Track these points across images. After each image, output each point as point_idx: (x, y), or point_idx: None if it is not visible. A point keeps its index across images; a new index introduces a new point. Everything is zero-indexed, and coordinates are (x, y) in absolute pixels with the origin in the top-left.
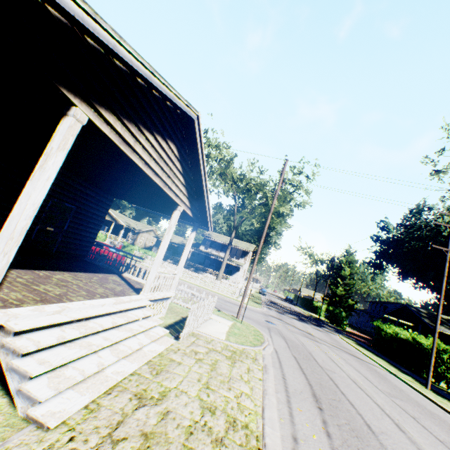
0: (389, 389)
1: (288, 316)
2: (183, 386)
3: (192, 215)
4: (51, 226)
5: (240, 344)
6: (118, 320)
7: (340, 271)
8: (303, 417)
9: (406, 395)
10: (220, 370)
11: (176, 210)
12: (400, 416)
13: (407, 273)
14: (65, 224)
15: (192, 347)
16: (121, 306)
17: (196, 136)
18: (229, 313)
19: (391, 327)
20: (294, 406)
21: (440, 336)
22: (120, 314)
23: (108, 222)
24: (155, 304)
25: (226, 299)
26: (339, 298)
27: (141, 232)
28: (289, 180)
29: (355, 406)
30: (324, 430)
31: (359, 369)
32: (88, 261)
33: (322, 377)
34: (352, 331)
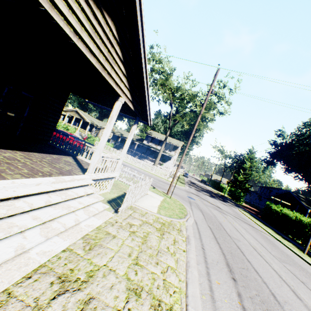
0: (280, 255)
1: (203, 193)
2: (113, 263)
3: (133, 109)
4: (11, 111)
5: (169, 216)
6: (54, 199)
7: (243, 164)
8: (221, 291)
9: (291, 260)
10: (150, 243)
11: (117, 101)
12: (293, 282)
13: (291, 169)
14: (24, 111)
15: (128, 220)
16: (60, 185)
17: (136, 11)
18: (161, 190)
19: (279, 206)
20: (213, 279)
21: (310, 214)
22: (59, 192)
23: (78, 120)
24: (101, 182)
25: (160, 179)
26: (239, 183)
27: (102, 128)
28: (215, 92)
29: (260, 274)
30: (240, 306)
31: (256, 237)
32: (49, 145)
33: (231, 246)
34: (246, 205)
